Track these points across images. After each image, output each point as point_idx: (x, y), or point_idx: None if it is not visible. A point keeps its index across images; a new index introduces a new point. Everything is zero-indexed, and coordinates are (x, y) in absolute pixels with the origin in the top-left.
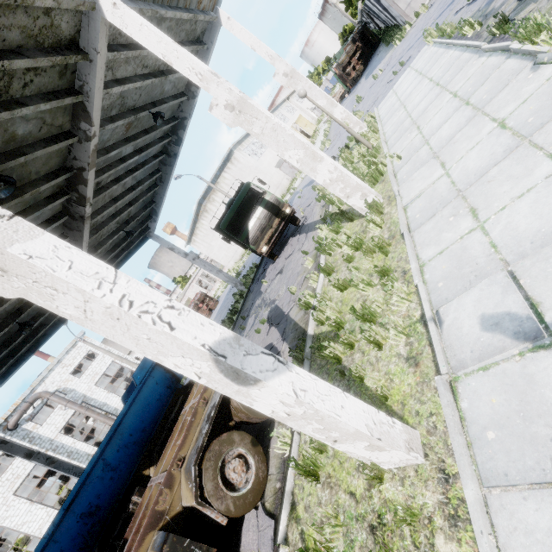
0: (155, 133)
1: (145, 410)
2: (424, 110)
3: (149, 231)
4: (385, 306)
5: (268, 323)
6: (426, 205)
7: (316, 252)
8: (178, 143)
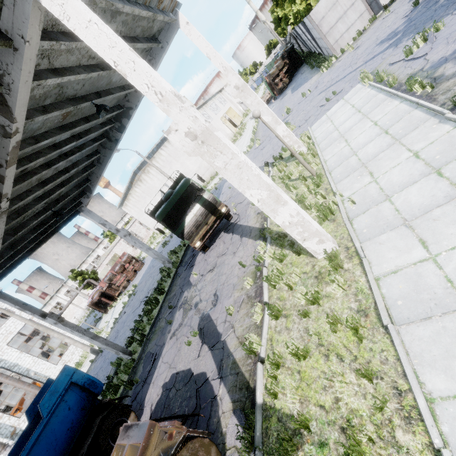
0: (97, 121)
1: (50, 449)
2: (375, 156)
3: (81, 205)
4: (375, 435)
5: (201, 339)
6: (411, 293)
7: (256, 270)
8: (121, 130)
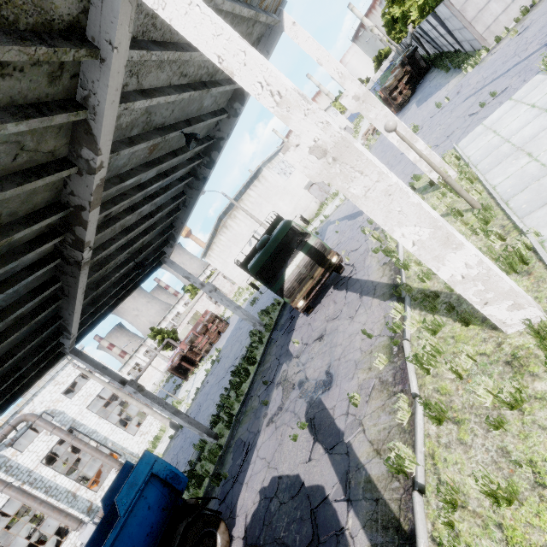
0: (185, 155)
1: None
2: None
3: (164, 256)
4: None
5: (312, 435)
6: None
7: (390, 343)
8: (210, 166)
